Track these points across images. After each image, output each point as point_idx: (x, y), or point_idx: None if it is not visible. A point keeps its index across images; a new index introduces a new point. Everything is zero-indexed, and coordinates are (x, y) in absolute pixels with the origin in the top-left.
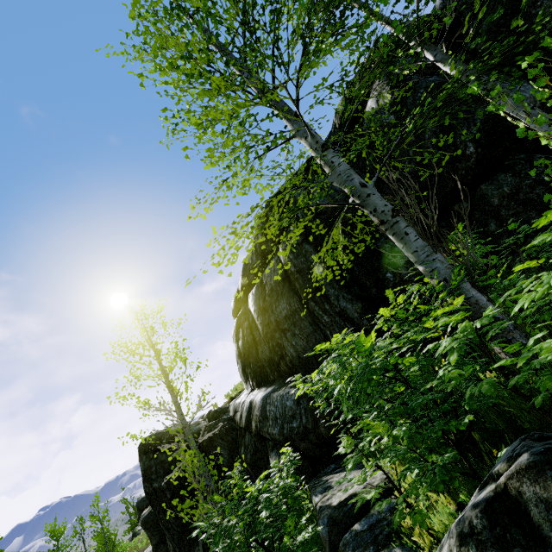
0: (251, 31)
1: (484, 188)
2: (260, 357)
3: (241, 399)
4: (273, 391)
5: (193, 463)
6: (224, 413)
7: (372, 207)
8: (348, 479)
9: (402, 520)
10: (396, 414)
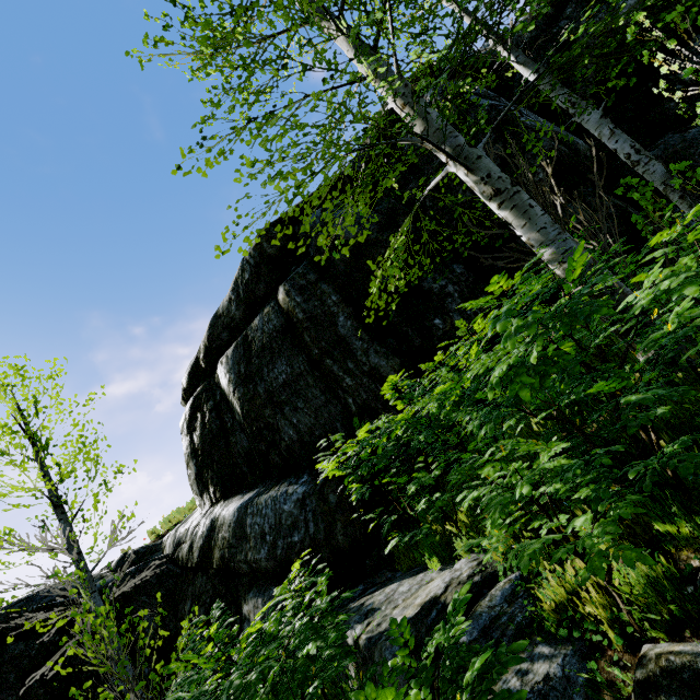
0: None
1: None
2: (233, 451)
3: (192, 522)
4: (258, 494)
5: (109, 626)
6: (153, 554)
7: (484, 172)
8: (402, 590)
9: (543, 601)
10: (512, 454)
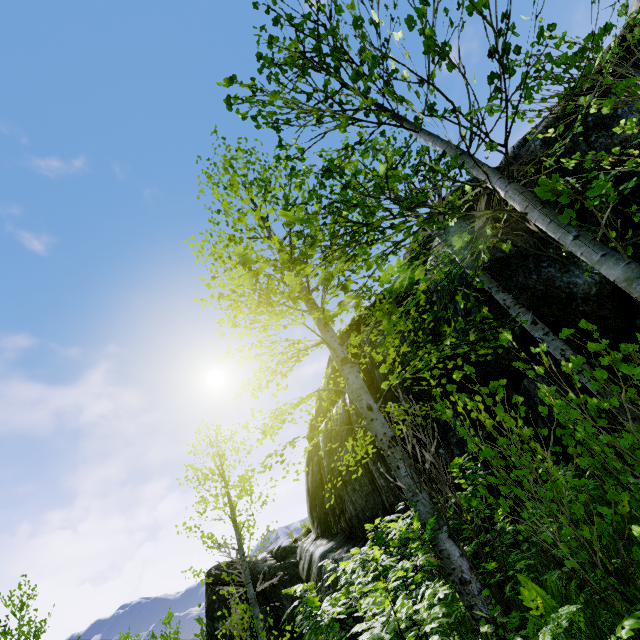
0: (267, 303)
1: (526, 384)
2: (326, 502)
3: (306, 545)
4: (331, 550)
5: (241, 622)
6: (292, 553)
7: (374, 432)
8: None
9: None
10: None
